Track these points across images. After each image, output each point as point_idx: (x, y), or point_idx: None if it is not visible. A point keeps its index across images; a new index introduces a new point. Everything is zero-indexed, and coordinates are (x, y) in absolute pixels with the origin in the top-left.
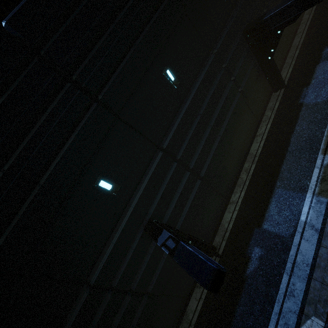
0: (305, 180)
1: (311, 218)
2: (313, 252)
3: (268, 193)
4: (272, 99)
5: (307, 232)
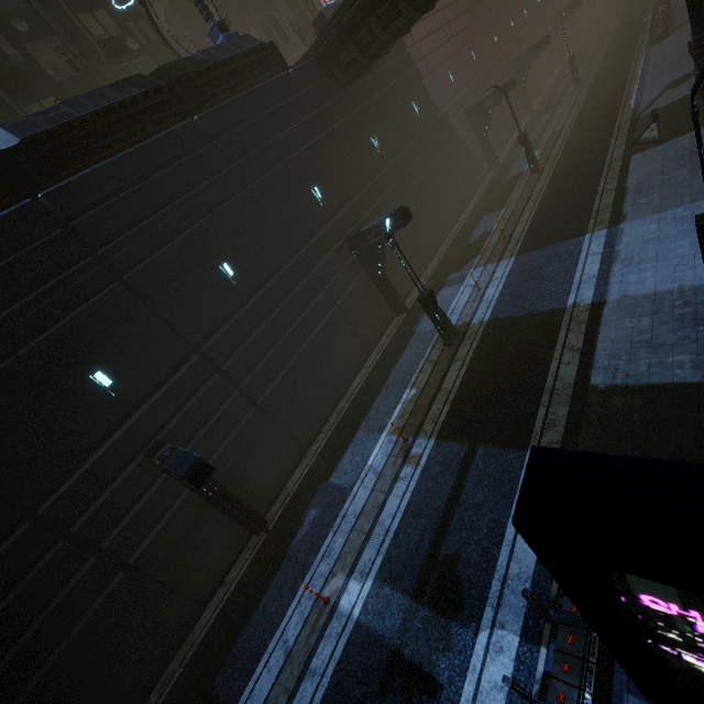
0: (387, 418)
1: (377, 460)
2: (365, 500)
3: (350, 438)
4: (393, 324)
5: (368, 477)
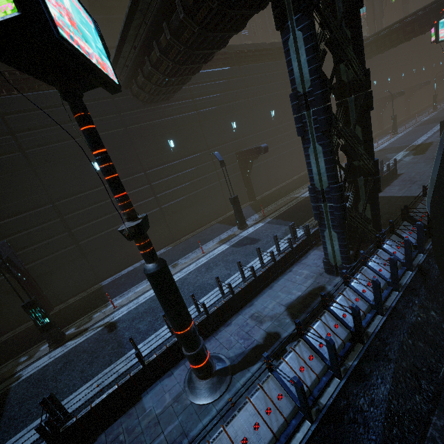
0: None
1: None
2: None
3: None
4: None
5: None
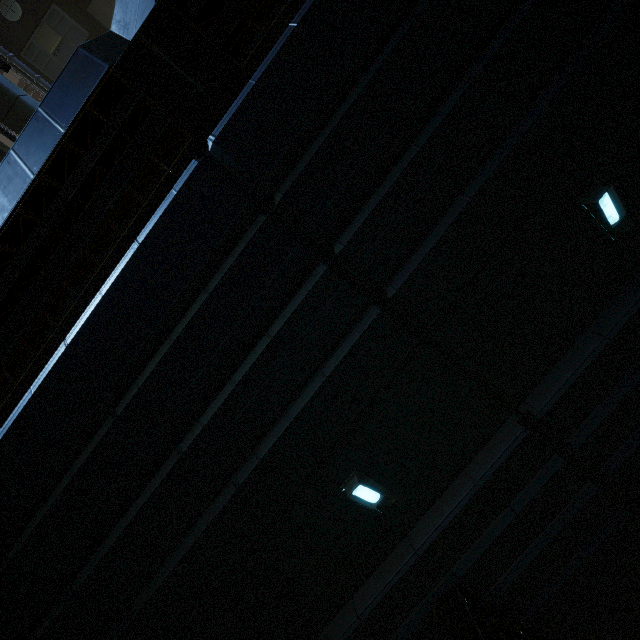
0: None
1: None
2: None
3: None
4: None
5: None
